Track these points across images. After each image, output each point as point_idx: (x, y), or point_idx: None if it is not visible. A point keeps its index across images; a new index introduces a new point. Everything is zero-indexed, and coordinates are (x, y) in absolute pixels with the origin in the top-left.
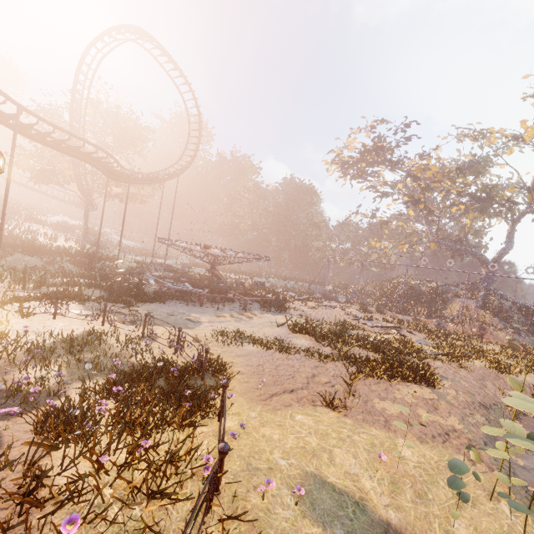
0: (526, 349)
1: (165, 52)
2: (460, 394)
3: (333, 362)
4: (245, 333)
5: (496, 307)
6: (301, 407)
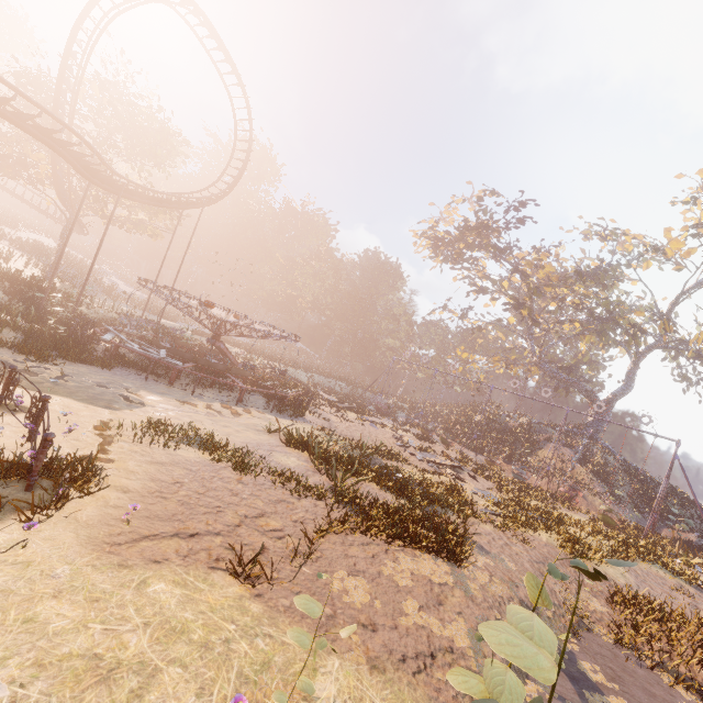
0: (625, 526)
1: (215, 34)
2: (495, 581)
3: (315, 499)
4: (205, 432)
5: (597, 463)
6: (182, 568)
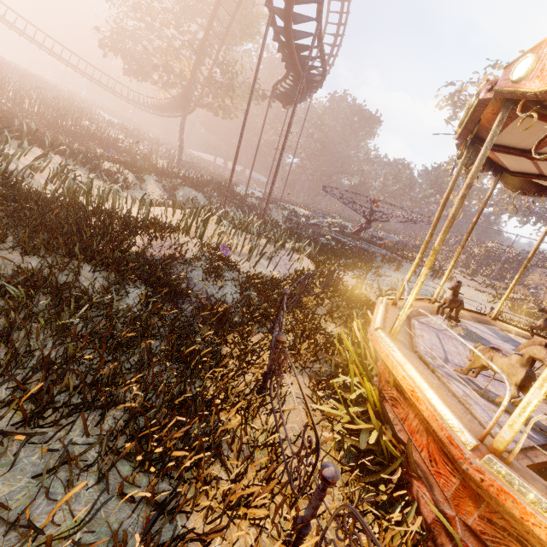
0: None
1: None
2: None
3: None
4: None
5: None
6: None
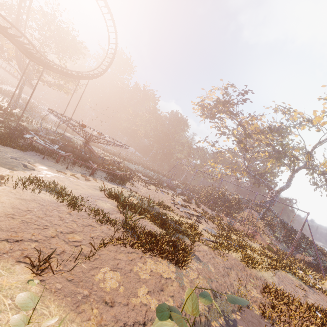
0: (278, 251)
1: None
2: (200, 278)
3: (111, 226)
4: (62, 186)
5: (269, 220)
6: None
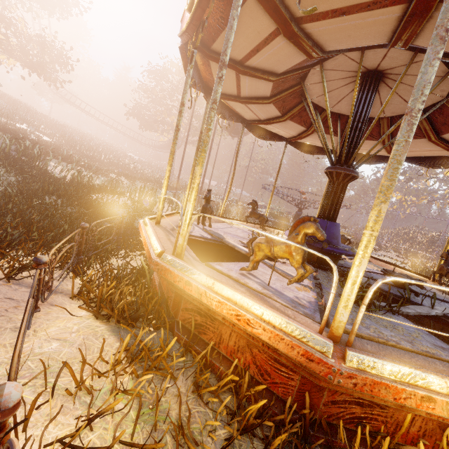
0: None
1: None
2: None
3: None
4: None
5: None
6: None
